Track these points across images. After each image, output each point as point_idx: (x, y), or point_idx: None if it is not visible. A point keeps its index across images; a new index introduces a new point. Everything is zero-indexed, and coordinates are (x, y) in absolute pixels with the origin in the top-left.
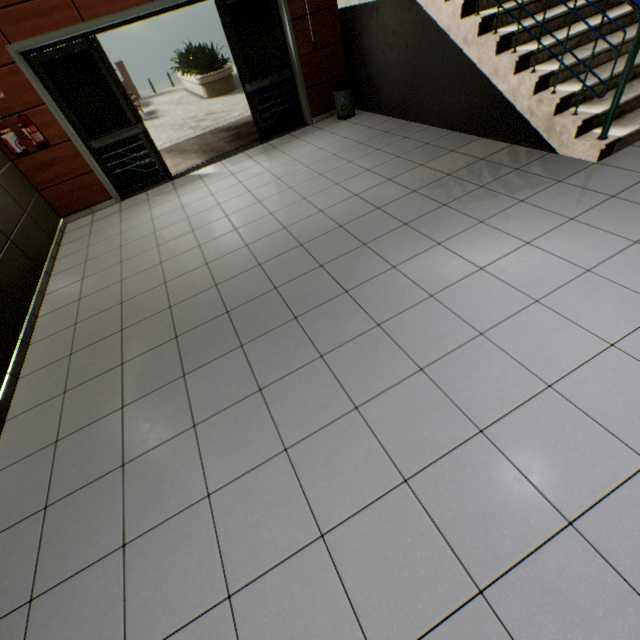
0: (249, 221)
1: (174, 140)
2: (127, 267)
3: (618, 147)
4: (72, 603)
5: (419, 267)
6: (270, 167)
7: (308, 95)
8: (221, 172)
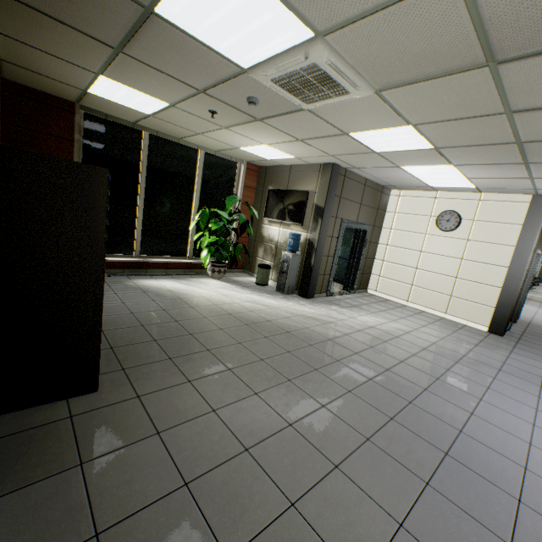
0: None
1: None
2: None
3: None
4: None
5: None
6: None
7: None
8: None
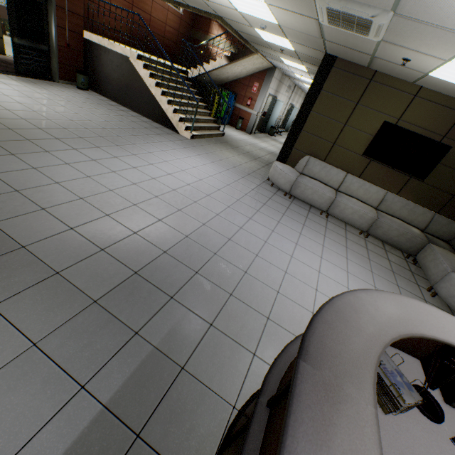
0: (43, 111)
1: None
2: None
3: (195, 138)
4: (43, 191)
5: (143, 146)
6: (39, 92)
7: (59, 66)
8: None
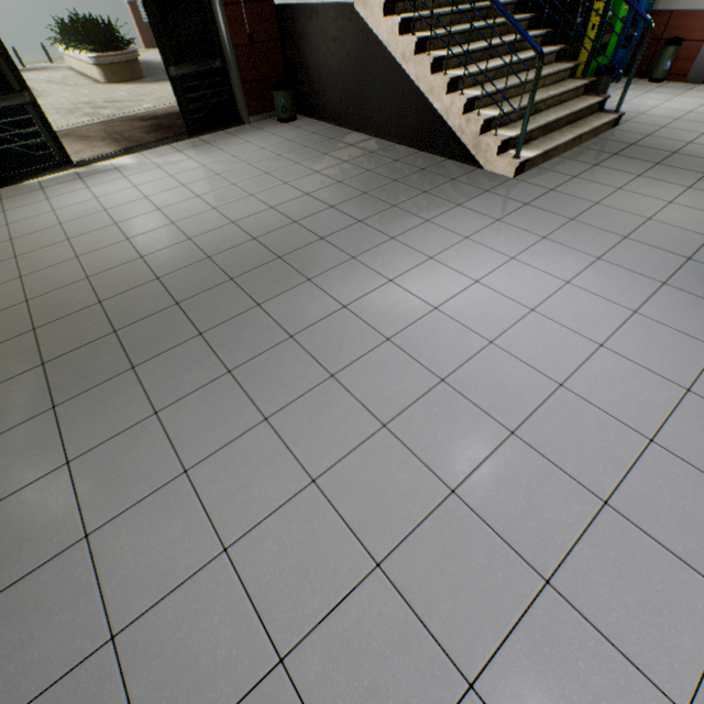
0: (189, 215)
1: (63, 126)
2: (26, 262)
3: (528, 167)
4: (26, 604)
5: (377, 257)
6: (206, 162)
7: (244, 91)
8: (143, 163)
